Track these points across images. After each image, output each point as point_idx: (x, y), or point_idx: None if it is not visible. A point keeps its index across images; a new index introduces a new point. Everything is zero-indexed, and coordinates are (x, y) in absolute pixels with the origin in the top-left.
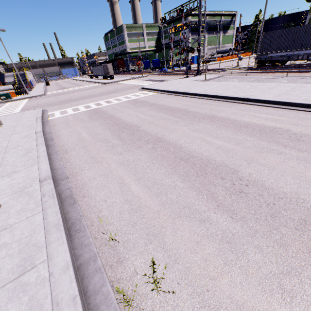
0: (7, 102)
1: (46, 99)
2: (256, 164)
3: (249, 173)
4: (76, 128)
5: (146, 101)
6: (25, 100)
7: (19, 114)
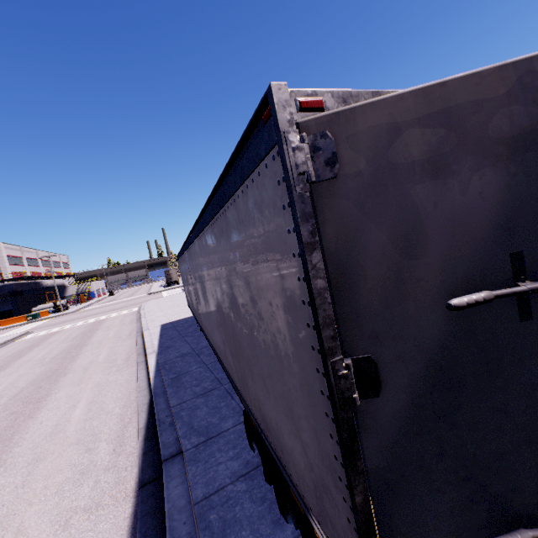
0: (31, 322)
1: (63, 318)
2: (19, 367)
3: (5, 371)
4: (9, 349)
5: (105, 320)
6: (47, 320)
7: (4, 337)
